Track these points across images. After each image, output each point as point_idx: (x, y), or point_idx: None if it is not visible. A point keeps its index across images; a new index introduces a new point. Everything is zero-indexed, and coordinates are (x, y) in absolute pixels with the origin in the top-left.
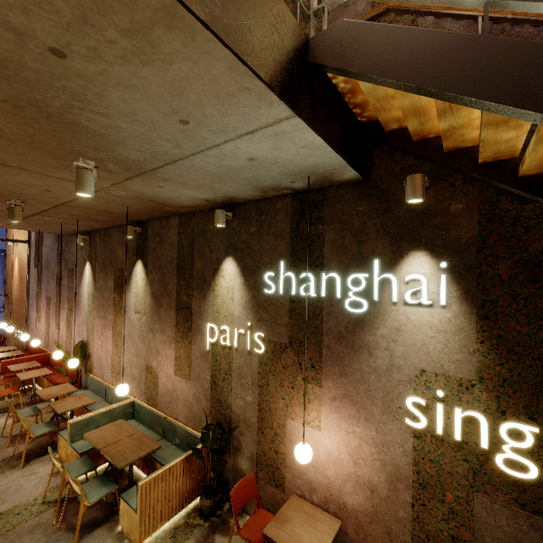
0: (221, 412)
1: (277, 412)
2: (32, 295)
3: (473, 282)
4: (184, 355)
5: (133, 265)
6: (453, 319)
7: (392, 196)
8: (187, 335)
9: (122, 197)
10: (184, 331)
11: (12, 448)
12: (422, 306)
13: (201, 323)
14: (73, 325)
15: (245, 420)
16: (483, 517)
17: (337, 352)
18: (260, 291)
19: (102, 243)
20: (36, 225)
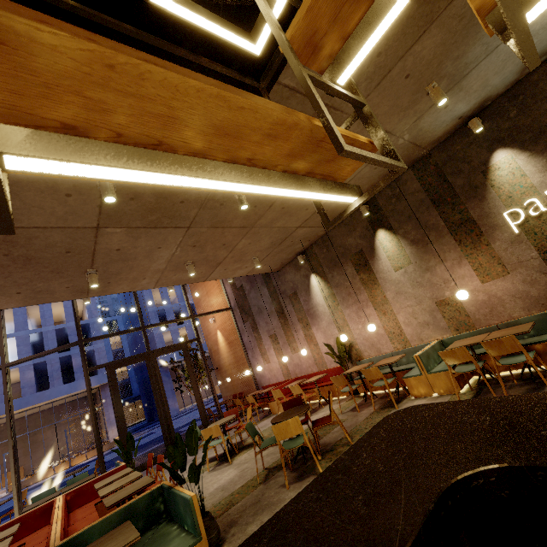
0: None
1: None
2: (250, 347)
3: None
4: (485, 259)
5: (372, 238)
6: None
7: None
8: (478, 242)
9: (398, 148)
10: (473, 241)
11: (364, 411)
12: None
13: (492, 220)
14: (316, 335)
15: None
16: None
17: None
18: None
19: (323, 249)
20: (276, 255)
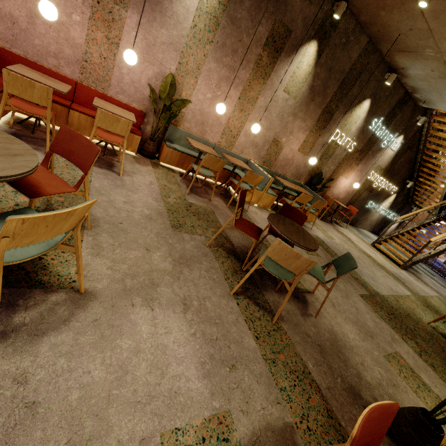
0: (315, 172)
1: (339, 173)
2: None
3: (401, 148)
4: (312, 141)
5: (307, 40)
6: (392, 155)
7: (414, 116)
8: (320, 130)
9: (421, 47)
10: (320, 127)
11: (215, 201)
12: (392, 150)
13: (333, 127)
14: (128, 30)
15: (325, 176)
16: (363, 195)
17: (369, 157)
18: (367, 125)
19: None
20: None
